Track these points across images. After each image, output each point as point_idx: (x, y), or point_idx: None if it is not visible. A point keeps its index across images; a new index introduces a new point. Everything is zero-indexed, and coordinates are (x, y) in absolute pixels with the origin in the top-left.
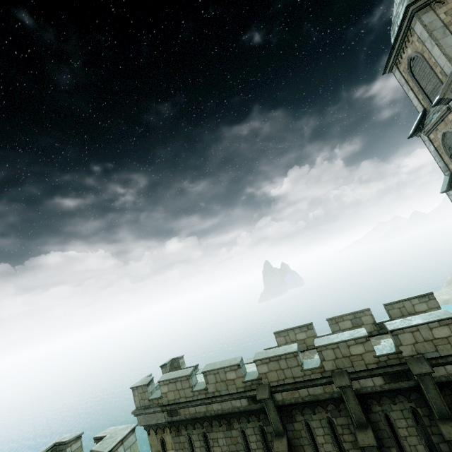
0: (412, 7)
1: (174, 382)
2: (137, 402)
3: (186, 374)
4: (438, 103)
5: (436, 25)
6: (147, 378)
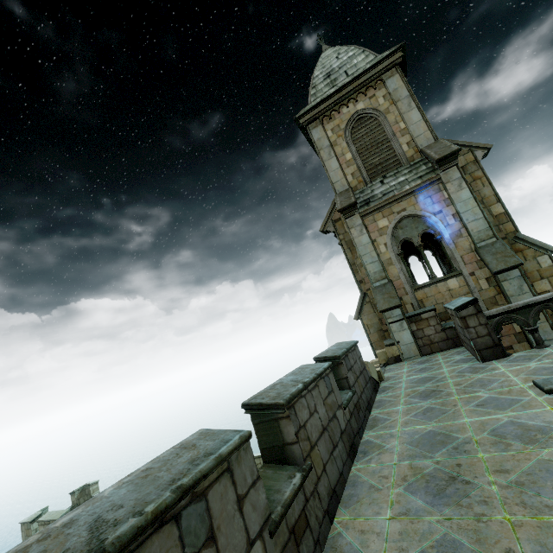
0: (301, 120)
1: (48, 524)
2: (24, 537)
3: (56, 518)
4: (325, 232)
5: (323, 143)
6: (37, 513)
